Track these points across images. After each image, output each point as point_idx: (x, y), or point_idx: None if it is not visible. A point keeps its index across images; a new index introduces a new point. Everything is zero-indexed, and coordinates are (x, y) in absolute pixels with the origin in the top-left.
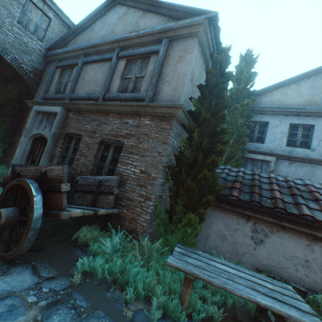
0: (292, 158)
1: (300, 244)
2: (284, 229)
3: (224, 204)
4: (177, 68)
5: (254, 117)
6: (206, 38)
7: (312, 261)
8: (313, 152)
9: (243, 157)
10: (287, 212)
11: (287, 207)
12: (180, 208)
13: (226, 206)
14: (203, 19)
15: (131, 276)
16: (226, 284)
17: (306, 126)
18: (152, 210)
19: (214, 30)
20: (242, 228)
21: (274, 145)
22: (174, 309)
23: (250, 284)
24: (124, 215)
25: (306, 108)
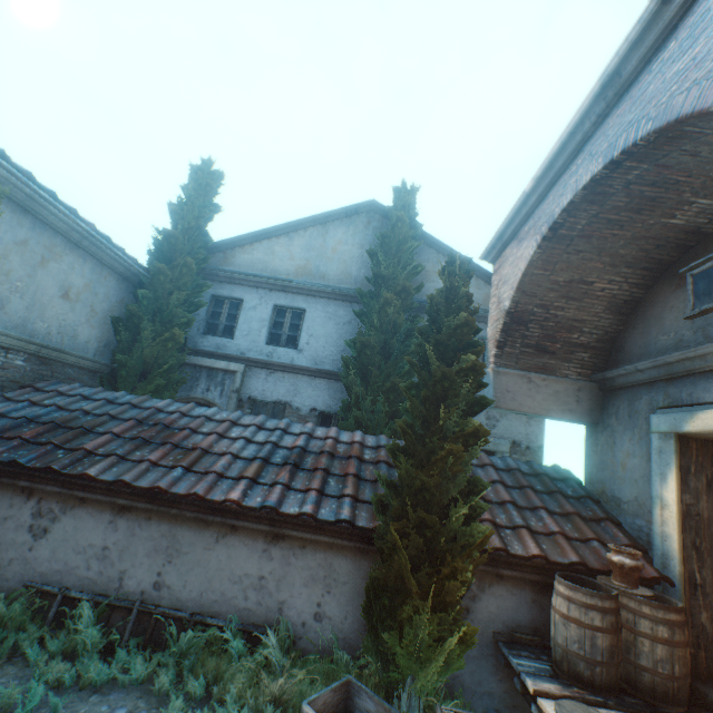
0: (270, 366)
1: (102, 522)
2: (85, 502)
3: None
4: None
5: (223, 288)
6: None
7: (114, 547)
8: (301, 354)
9: (194, 364)
10: (60, 473)
11: (81, 463)
12: None
13: None
14: None
15: None
16: None
17: (297, 311)
18: None
19: None
20: (19, 513)
21: (249, 342)
22: None
23: None
24: None
25: (294, 281)
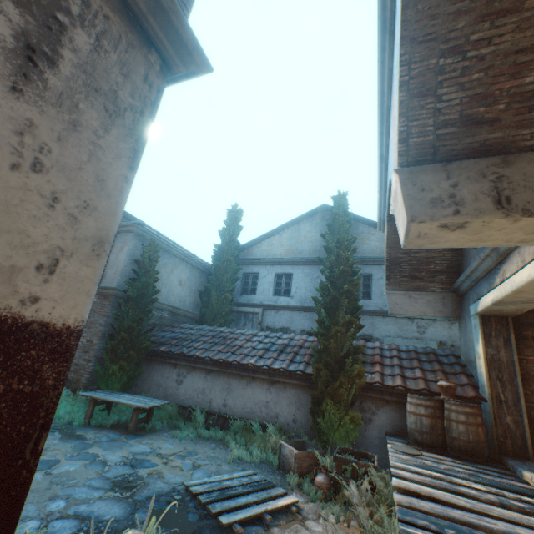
0: (276, 307)
1: (202, 377)
2: (195, 369)
3: (160, 358)
4: (119, 256)
5: (248, 268)
6: (143, 231)
7: (207, 388)
8: (292, 299)
9: (237, 311)
10: (186, 355)
11: (192, 351)
12: (108, 363)
13: (161, 359)
14: (133, 224)
15: (58, 410)
16: (110, 398)
17: (288, 274)
18: (93, 369)
19: (148, 226)
20: (172, 374)
21: (264, 296)
22: (78, 419)
23: (131, 399)
24: (72, 378)
25: (284, 258)
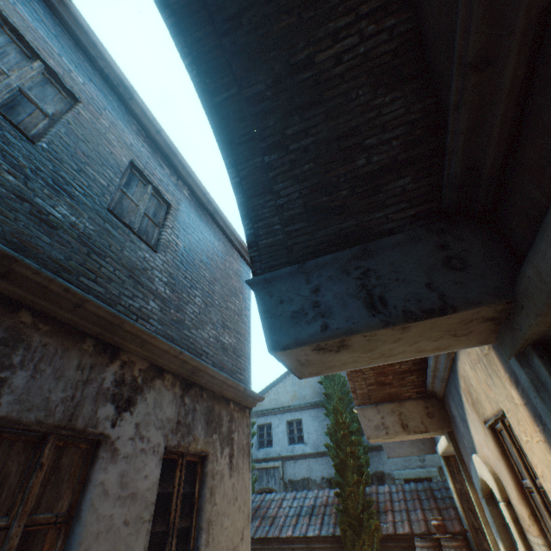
0: (294, 457)
1: None
2: None
3: None
4: None
5: (261, 420)
6: None
7: None
8: (306, 445)
9: (258, 468)
10: None
11: None
12: None
13: None
14: None
15: None
16: None
17: (298, 420)
18: None
19: None
20: None
21: (280, 446)
22: None
23: None
24: None
25: (291, 405)
